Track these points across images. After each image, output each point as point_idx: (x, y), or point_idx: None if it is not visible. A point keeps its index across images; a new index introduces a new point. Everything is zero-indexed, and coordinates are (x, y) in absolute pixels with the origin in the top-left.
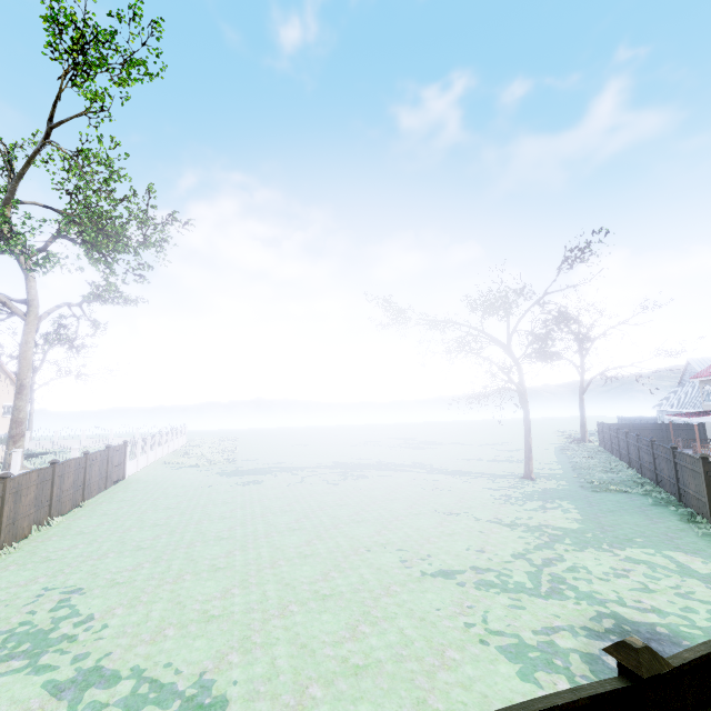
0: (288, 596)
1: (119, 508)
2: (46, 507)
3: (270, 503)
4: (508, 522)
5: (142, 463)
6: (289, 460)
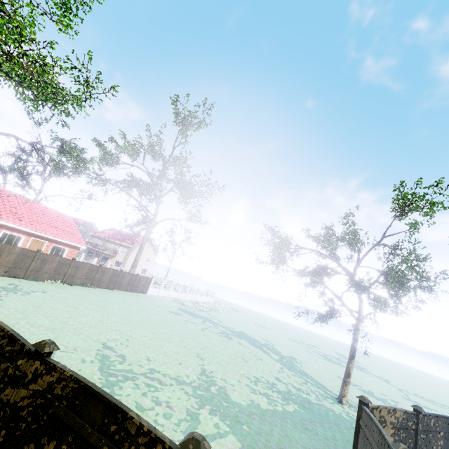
0: (61, 317)
1: (115, 294)
2: (91, 280)
3: (153, 316)
4: (209, 374)
5: (164, 294)
6: (226, 322)
